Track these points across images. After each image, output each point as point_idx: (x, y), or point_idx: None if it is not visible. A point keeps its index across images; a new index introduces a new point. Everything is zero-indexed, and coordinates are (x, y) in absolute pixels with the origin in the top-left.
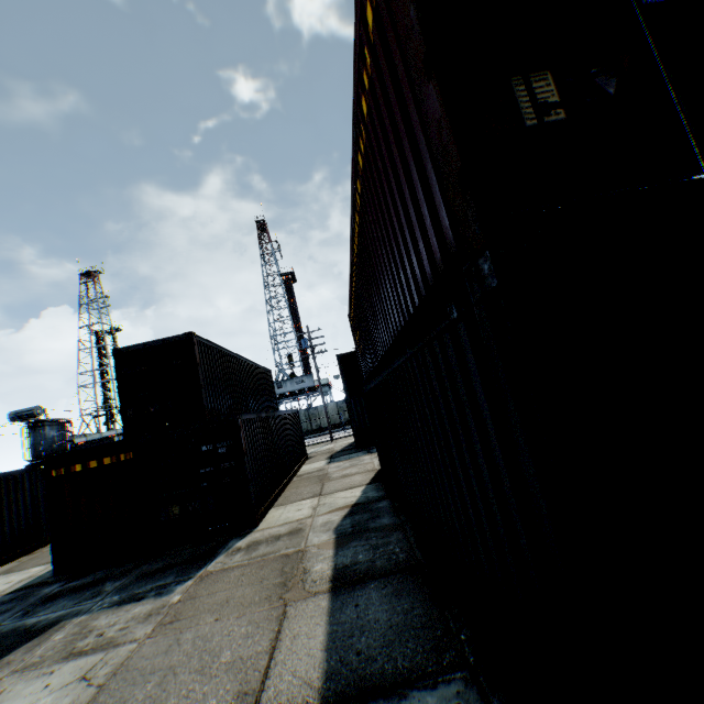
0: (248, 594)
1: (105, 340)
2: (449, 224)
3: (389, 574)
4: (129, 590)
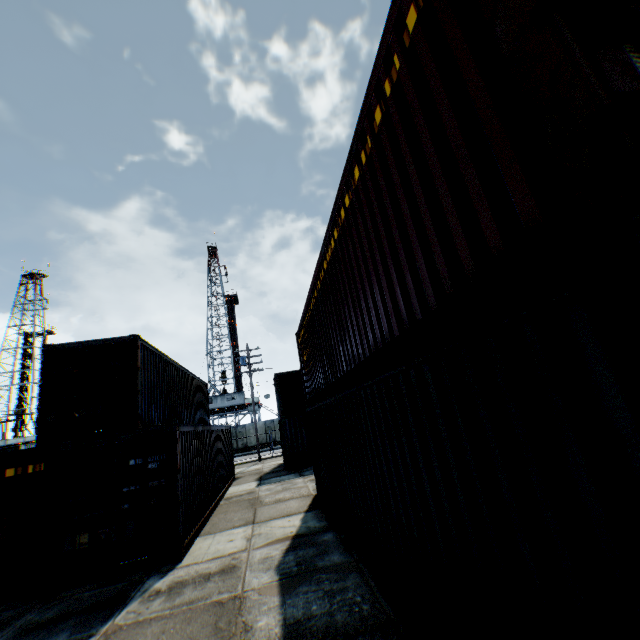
0: None
1: (34, 341)
2: (532, 198)
3: (357, 635)
4: None
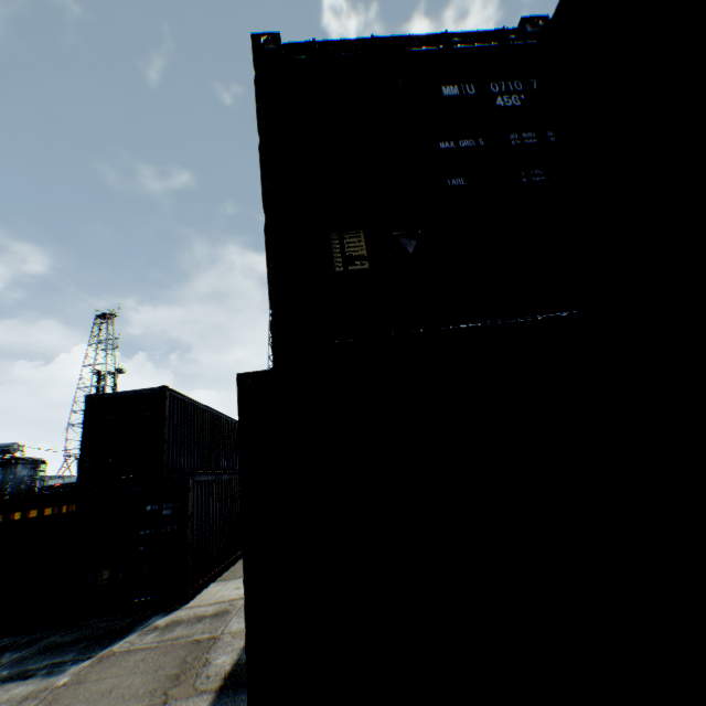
0: (135, 684)
1: (105, 380)
2: None
3: None
4: (23, 664)
